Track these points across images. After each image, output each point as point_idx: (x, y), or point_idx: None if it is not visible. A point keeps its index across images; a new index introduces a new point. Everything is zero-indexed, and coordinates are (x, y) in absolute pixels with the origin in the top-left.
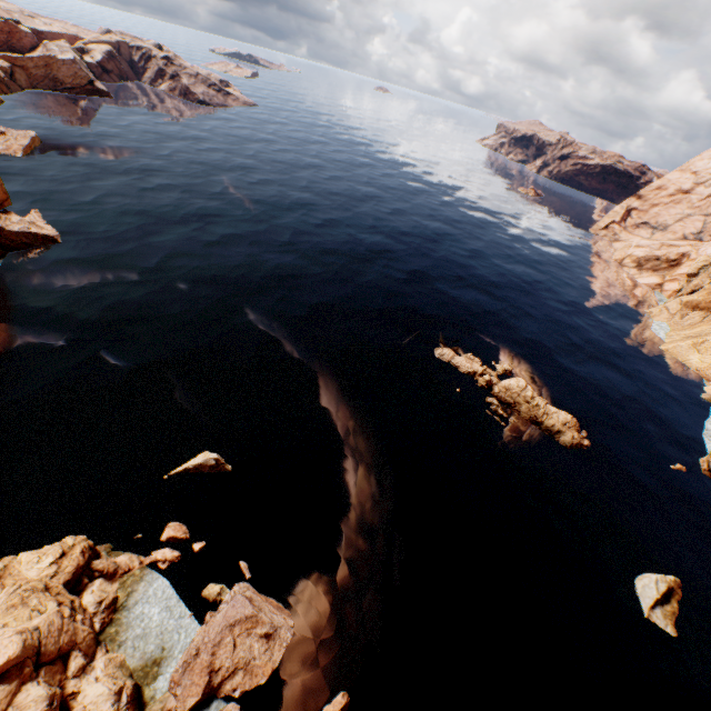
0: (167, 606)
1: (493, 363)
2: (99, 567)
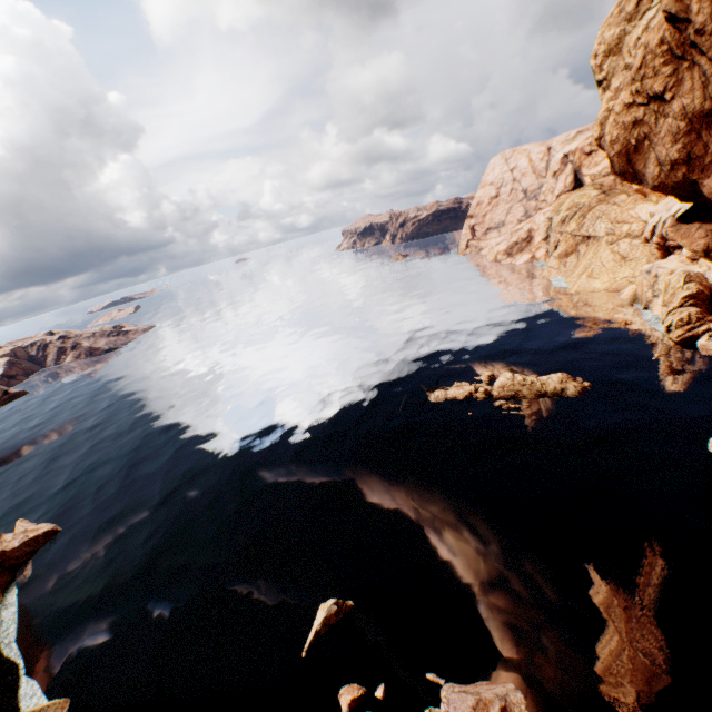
0: None
1: (477, 378)
2: None
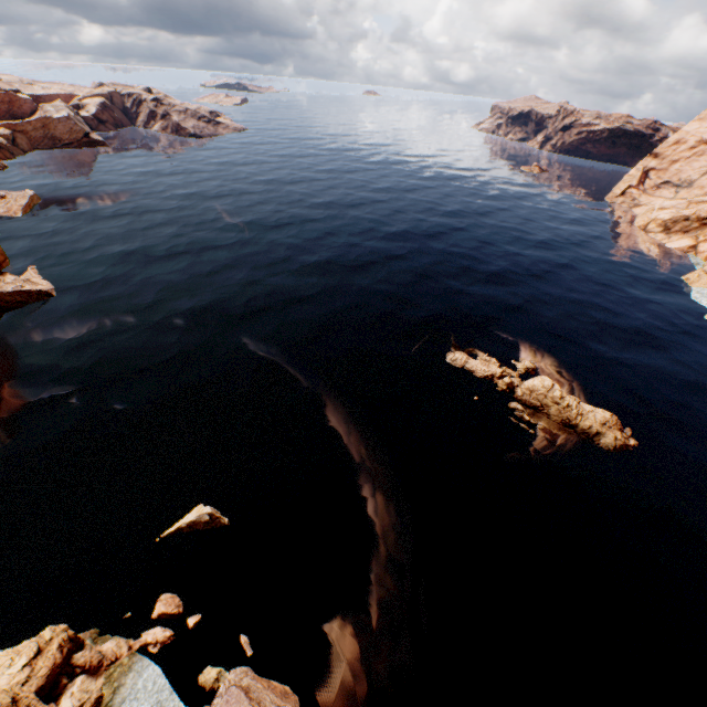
0: (157, 701)
1: (513, 362)
2: (80, 661)
